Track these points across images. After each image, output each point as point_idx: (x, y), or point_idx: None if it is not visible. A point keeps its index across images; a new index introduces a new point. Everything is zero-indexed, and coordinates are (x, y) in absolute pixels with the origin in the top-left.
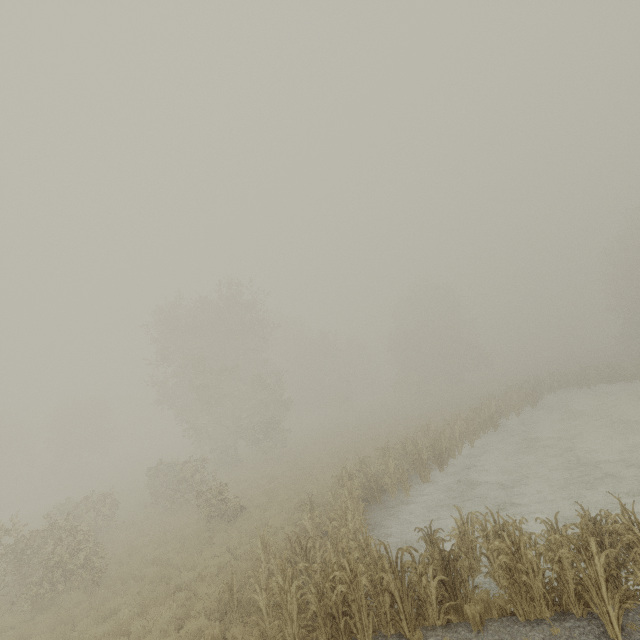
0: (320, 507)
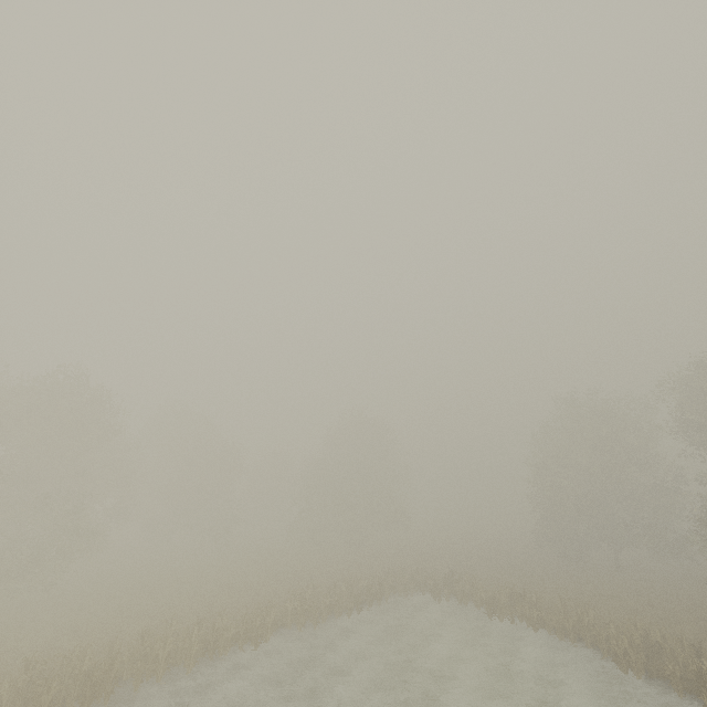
0: None
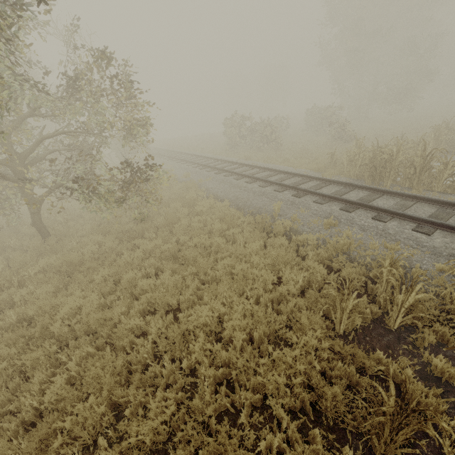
0: None
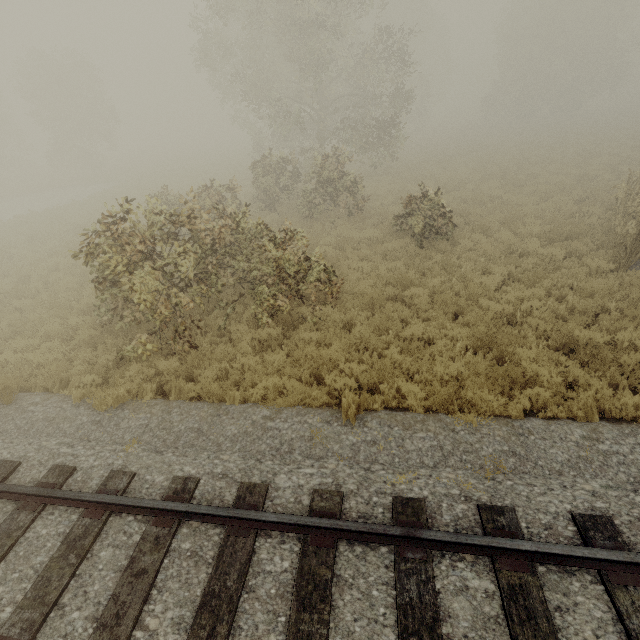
0: (586, 238)
